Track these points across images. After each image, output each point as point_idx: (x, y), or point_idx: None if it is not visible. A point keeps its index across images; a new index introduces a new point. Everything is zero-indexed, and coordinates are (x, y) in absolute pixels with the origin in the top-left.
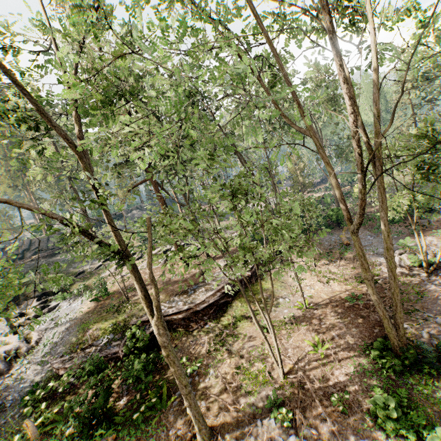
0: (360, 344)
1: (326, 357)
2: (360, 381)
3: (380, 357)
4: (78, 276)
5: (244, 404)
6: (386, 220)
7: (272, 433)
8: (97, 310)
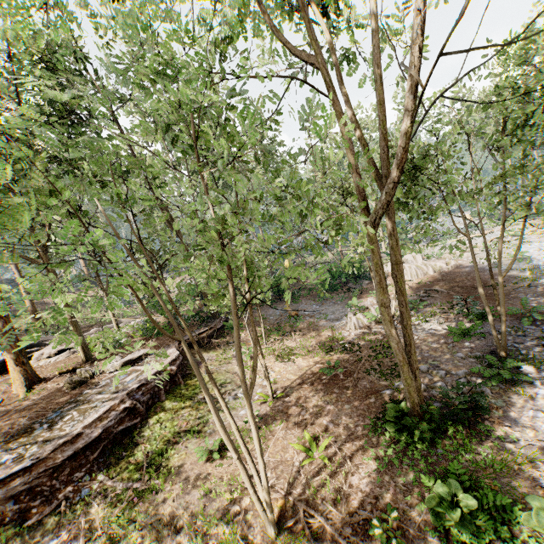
0: (364, 424)
1: (331, 462)
2: (391, 479)
3: (396, 431)
4: None
5: None
6: (394, 221)
7: None
8: None
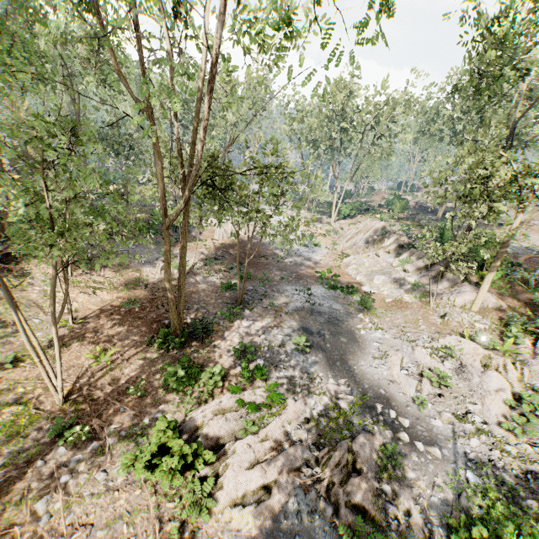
0: (143, 341)
1: (113, 363)
2: (149, 368)
3: (162, 344)
4: None
5: (5, 460)
6: (186, 221)
7: (65, 460)
8: None
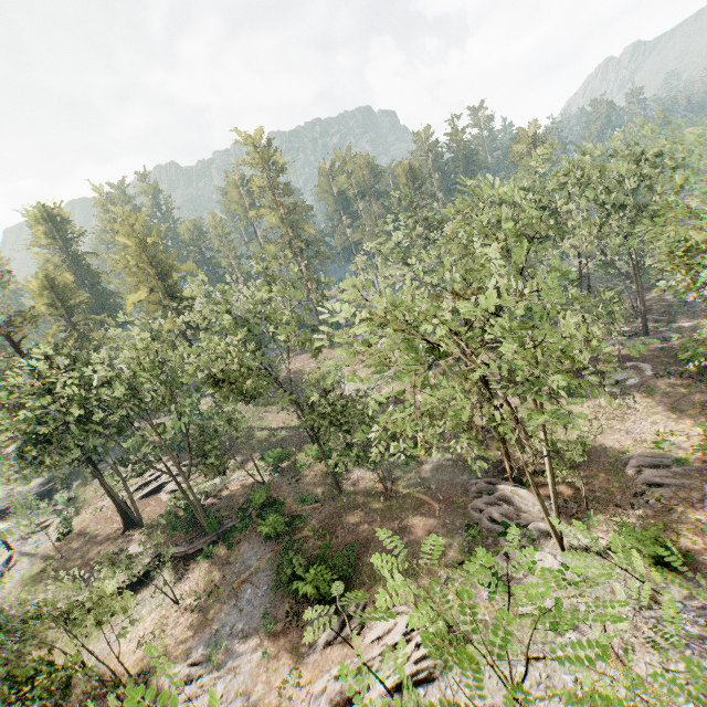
0: None
1: None
2: None
3: None
4: (96, 479)
5: None
6: None
7: None
8: (51, 553)
